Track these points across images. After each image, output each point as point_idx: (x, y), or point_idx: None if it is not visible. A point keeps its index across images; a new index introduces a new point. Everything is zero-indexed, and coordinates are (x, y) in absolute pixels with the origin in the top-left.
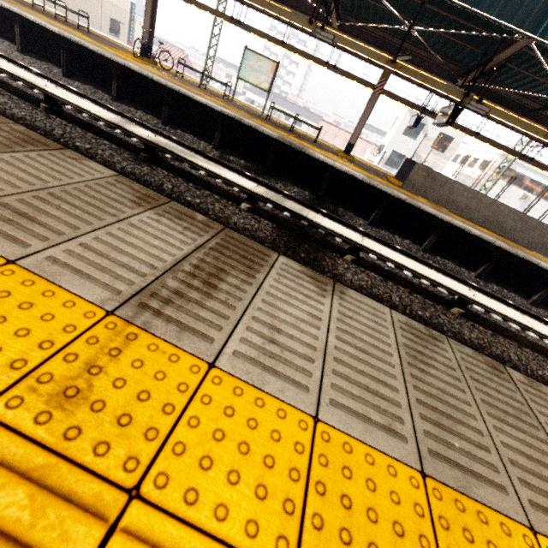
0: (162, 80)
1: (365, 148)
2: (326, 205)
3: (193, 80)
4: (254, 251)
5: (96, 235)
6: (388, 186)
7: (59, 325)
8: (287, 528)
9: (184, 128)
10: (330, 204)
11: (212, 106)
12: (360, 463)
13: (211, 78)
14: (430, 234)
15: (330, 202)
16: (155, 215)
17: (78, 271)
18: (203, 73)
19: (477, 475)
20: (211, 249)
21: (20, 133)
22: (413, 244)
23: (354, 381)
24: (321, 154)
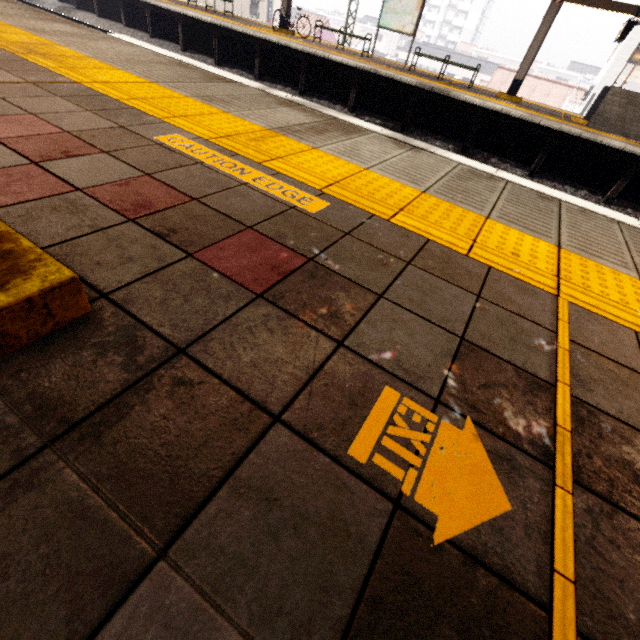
0: (299, 46)
1: (564, 97)
2: (474, 157)
3: (331, 44)
4: (354, 129)
5: (258, 111)
6: (560, 123)
7: (248, 128)
8: (338, 177)
9: (320, 95)
10: (480, 155)
11: (347, 63)
12: (385, 181)
13: (349, 35)
14: (618, 178)
15: (479, 154)
16: (289, 109)
17: (253, 119)
18: (340, 31)
19: (464, 203)
20: (323, 124)
21: (212, 76)
22: (591, 195)
23: (400, 170)
24: (470, 96)
